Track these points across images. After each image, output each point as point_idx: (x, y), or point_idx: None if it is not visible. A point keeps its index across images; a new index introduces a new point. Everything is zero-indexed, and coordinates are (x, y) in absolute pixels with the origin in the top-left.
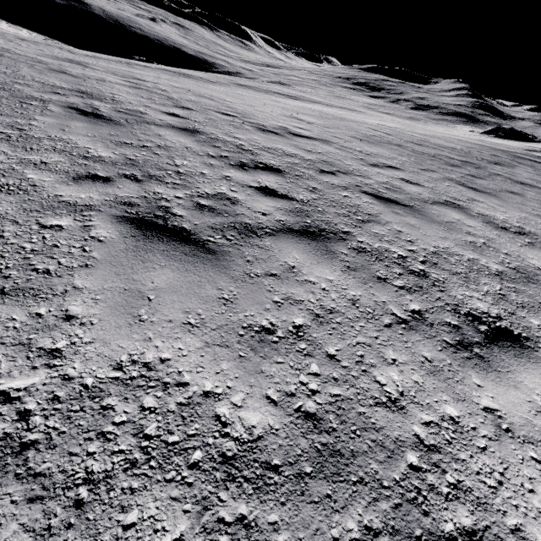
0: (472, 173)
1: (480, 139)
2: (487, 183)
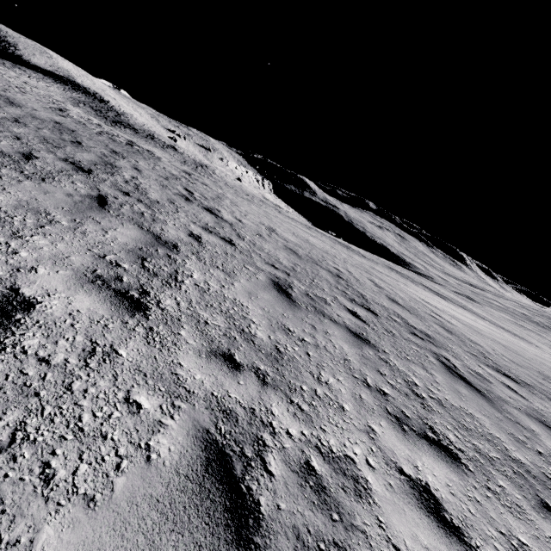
0: (366, 316)
1: None
2: (349, 318)
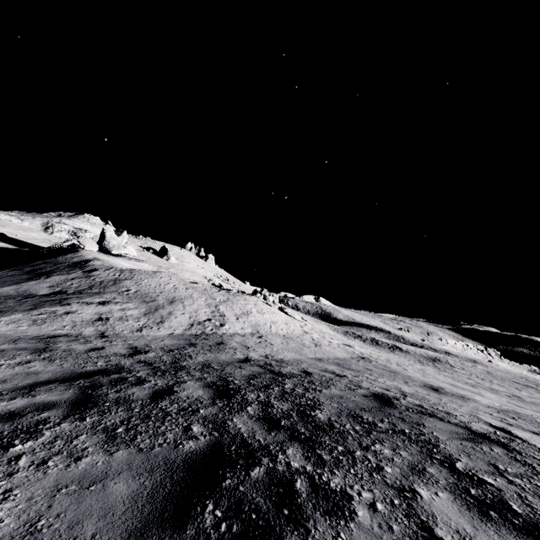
0: None
1: None
2: None
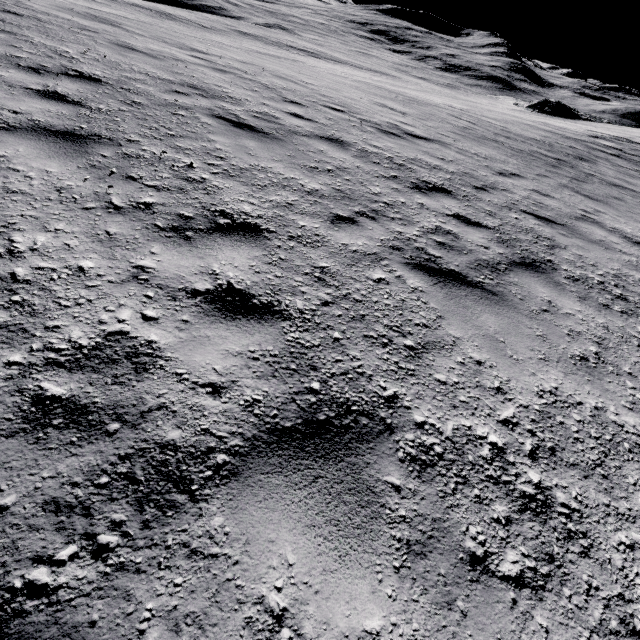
0: (574, 176)
1: (544, 123)
2: (592, 187)
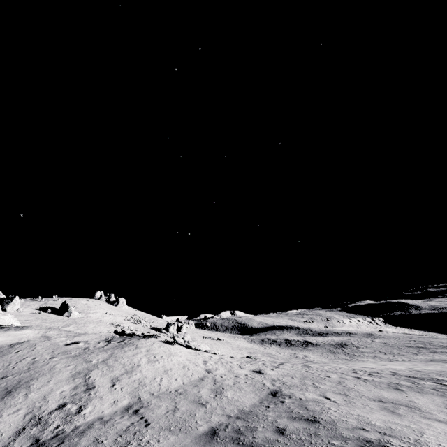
0: None
1: None
2: None
